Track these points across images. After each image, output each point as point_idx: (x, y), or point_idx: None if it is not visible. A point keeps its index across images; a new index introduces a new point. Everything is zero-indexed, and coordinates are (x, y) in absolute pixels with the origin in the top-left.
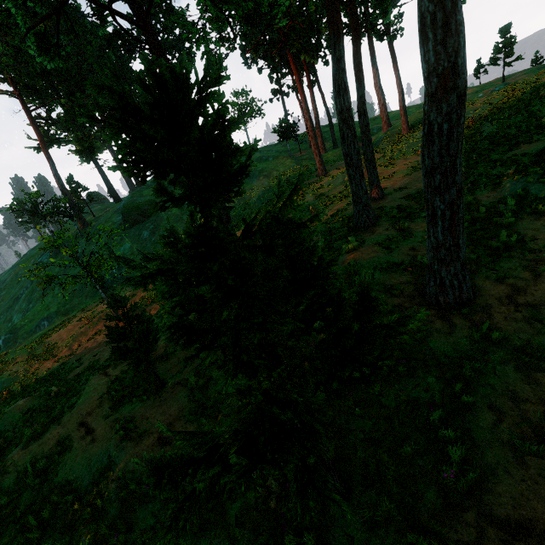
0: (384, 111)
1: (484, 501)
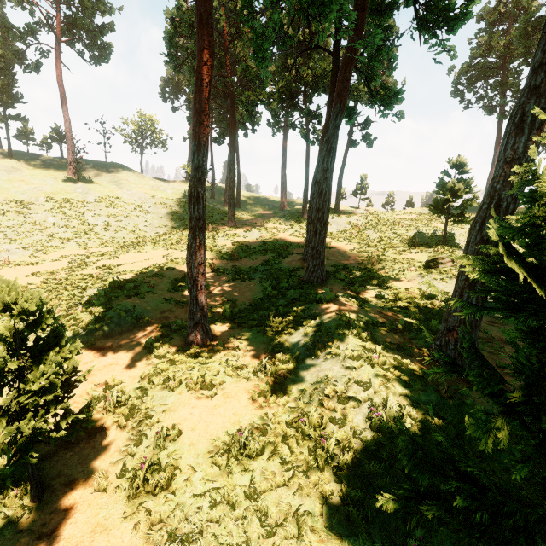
0: (284, 194)
1: None
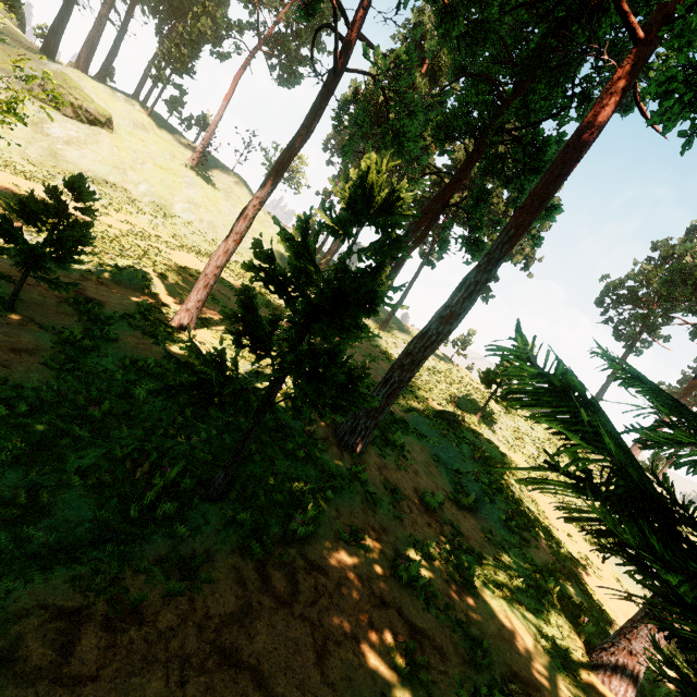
0: None
1: (305, 548)
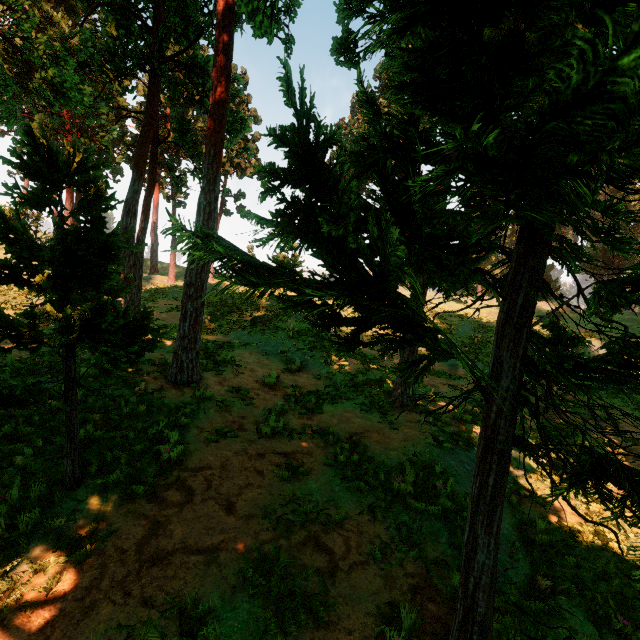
0: (155, 257)
1: (184, 465)
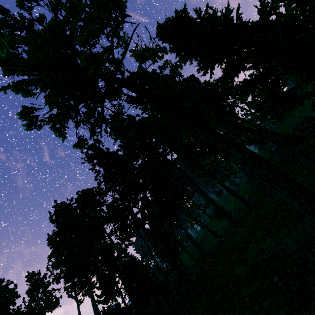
0: None
1: None
